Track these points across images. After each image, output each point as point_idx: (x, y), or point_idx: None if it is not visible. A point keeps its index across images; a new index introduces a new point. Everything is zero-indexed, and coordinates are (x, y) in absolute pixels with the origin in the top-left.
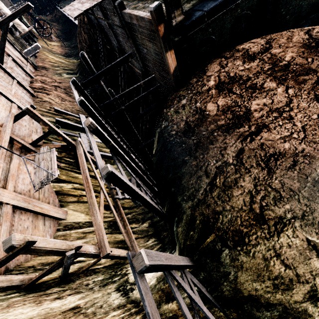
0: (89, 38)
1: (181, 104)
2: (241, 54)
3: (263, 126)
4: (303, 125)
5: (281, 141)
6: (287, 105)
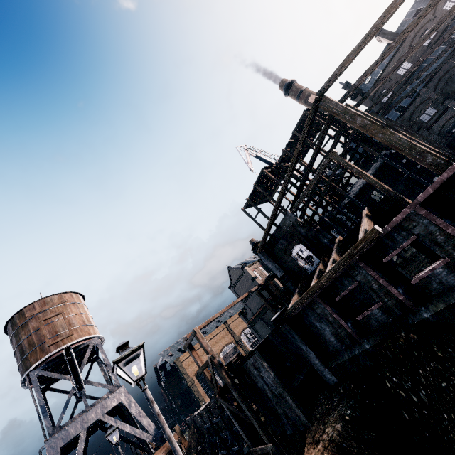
0: (197, 443)
1: None
2: None
3: None
4: None
5: None
6: None
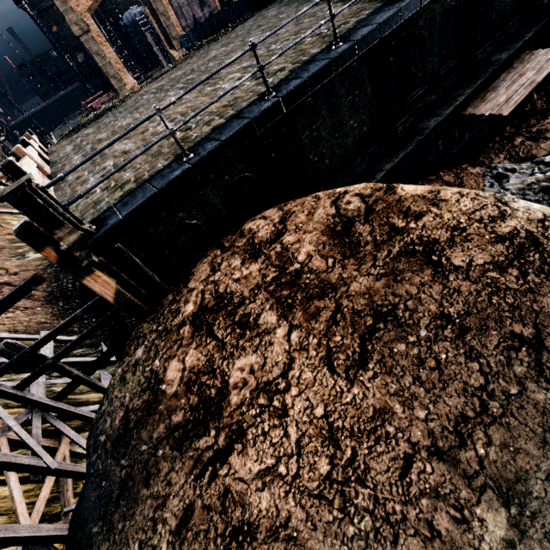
0: None
1: (135, 358)
2: (244, 243)
3: (239, 433)
4: (299, 435)
5: (258, 486)
6: (284, 374)
